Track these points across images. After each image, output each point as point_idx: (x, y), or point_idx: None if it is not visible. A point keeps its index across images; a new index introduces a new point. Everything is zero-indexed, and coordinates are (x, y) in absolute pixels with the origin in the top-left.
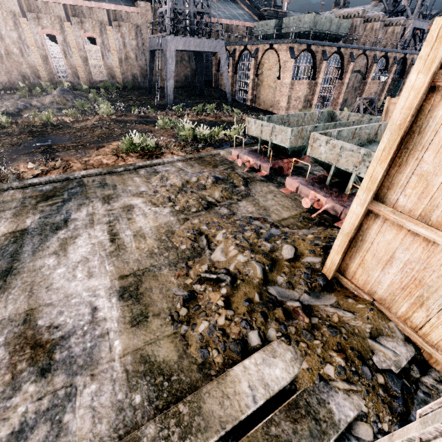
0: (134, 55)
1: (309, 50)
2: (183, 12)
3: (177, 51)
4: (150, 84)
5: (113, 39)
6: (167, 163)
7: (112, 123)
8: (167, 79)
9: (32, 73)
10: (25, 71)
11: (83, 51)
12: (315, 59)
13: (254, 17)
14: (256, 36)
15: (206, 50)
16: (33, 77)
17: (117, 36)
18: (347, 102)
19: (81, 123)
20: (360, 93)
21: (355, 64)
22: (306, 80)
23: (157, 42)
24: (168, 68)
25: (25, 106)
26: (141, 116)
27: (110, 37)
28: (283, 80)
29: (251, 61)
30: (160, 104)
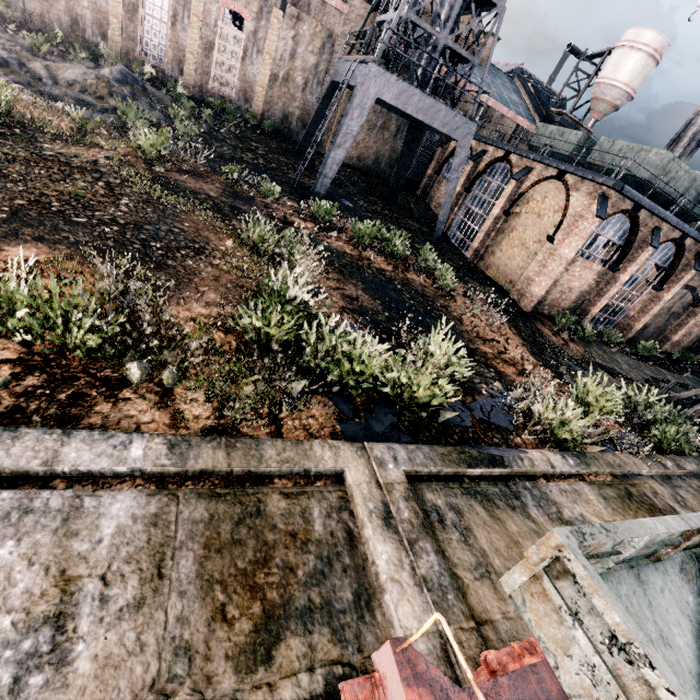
0: (302, 80)
1: (633, 214)
2: (423, 39)
3: (382, 109)
4: (305, 140)
5: (277, 36)
6: (69, 475)
7: (137, 180)
8: (335, 143)
9: (95, 23)
10: (82, 12)
11: (212, 30)
12: (635, 235)
13: (534, 116)
14: (531, 147)
15: (435, 125)
16: (94, 30)
17: (287, 34)
18: (645, 331)
19: (74, 146)
20: (676, 326)
21: (694, 275)
22: (599, 265)
23: (348, 68)
24: (346, 125)
25: (5, 62)
26: (238, 192)
27: (272, 29)
28: (559, 247)
29: (506, 183)
30: (303, 184)
